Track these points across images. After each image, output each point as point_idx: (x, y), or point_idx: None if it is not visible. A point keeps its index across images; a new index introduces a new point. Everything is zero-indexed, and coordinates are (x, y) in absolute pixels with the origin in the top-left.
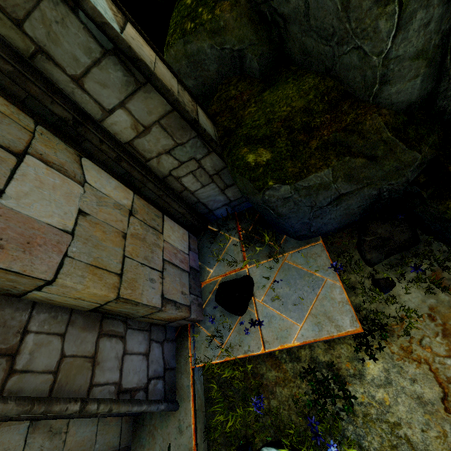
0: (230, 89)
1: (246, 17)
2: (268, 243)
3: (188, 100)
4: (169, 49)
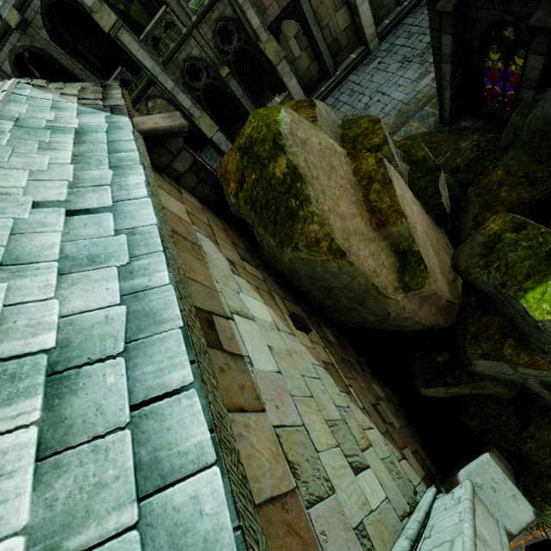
0: (482, 406)
1: (503, 385)
2: (547, 506)
3: (500, 460)
4: (429, 388)
